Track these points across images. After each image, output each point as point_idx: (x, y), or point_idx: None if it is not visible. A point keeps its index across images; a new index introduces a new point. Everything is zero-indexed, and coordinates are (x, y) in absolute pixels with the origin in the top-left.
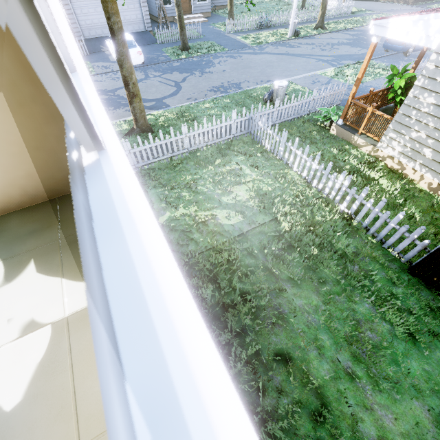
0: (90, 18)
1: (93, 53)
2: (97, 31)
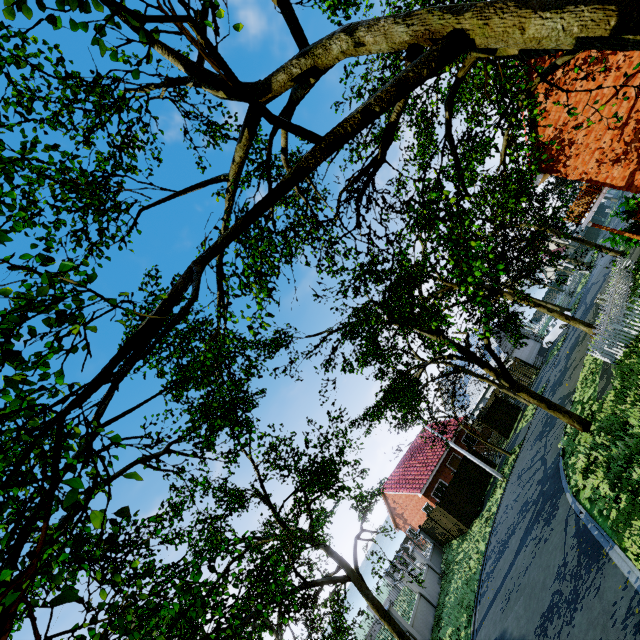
0: (523, 357)
1: (545, 357)
2: (530, 359)
